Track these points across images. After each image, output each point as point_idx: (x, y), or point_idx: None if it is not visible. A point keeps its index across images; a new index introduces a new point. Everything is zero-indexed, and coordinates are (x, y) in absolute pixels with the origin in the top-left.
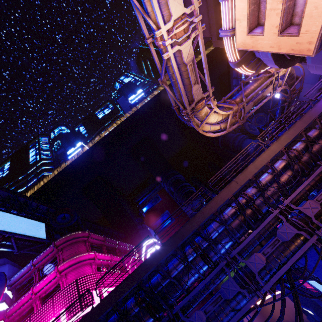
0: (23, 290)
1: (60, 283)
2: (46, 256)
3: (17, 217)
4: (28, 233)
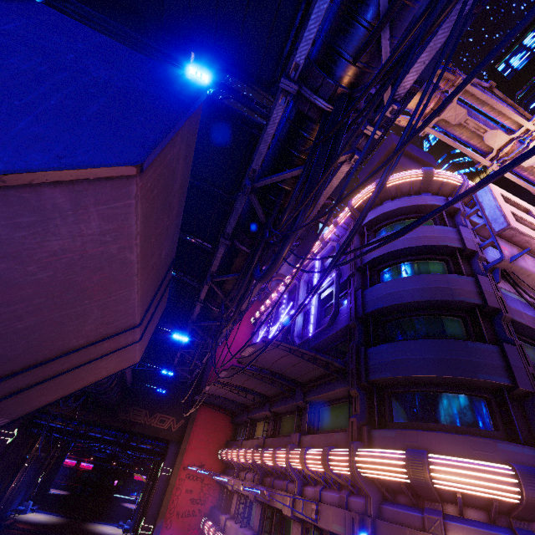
0: None
1: None
2: None
3: None
4: None
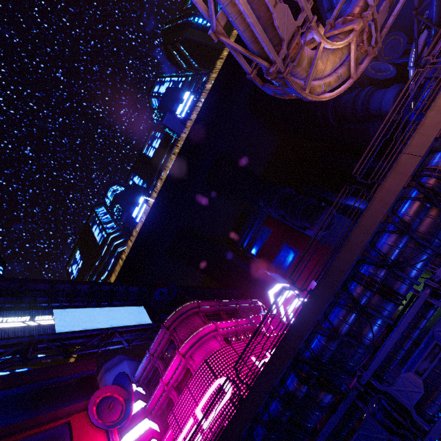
0: (153, 383)
1: (188, 367)
2: (160, 342)
3: (111, 308)
4: (130, 323)
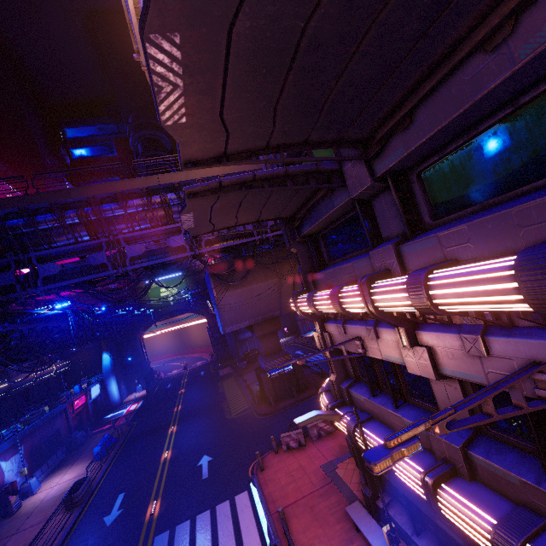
0: None
1: None
2: None
3: None
4: None
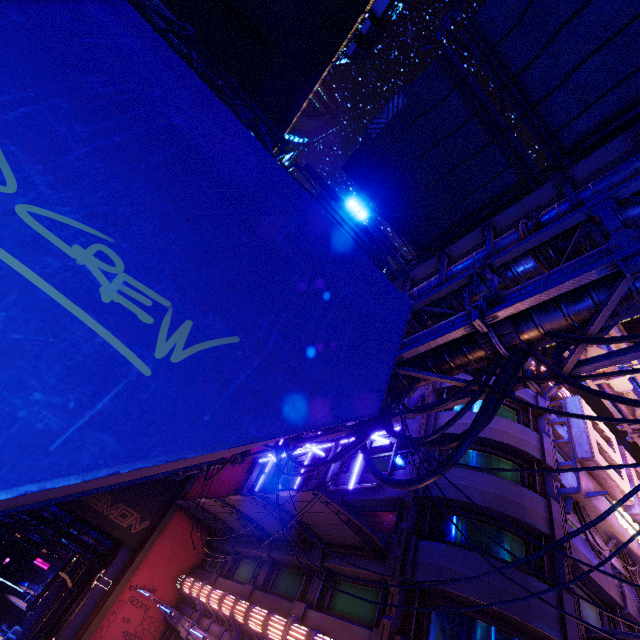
0: None
1: None
2: None
3: None
4: None
